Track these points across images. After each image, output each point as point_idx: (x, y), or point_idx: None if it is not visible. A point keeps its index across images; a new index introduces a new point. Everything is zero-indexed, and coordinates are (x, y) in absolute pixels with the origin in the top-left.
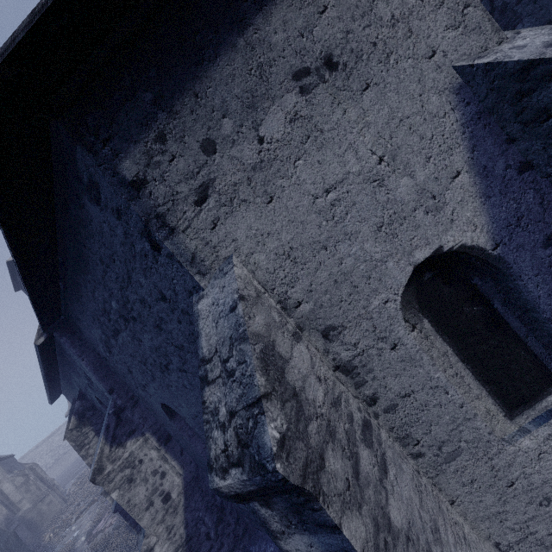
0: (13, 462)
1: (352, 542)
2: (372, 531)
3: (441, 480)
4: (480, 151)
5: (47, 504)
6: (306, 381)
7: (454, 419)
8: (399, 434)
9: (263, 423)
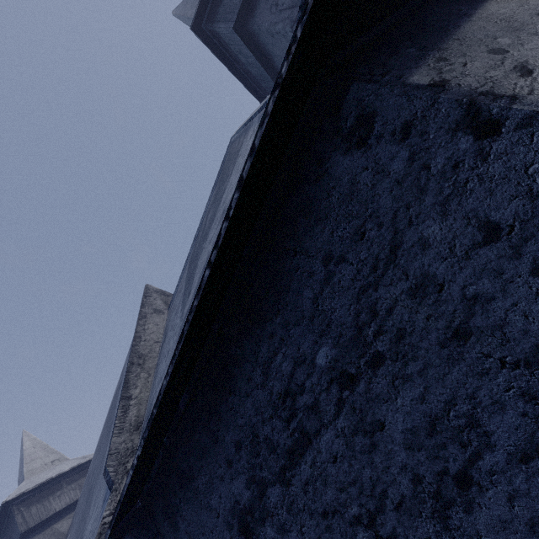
0: None
1: None
2: None
3: None
4: None
5: None
6: None
7: None
8: None
9: None
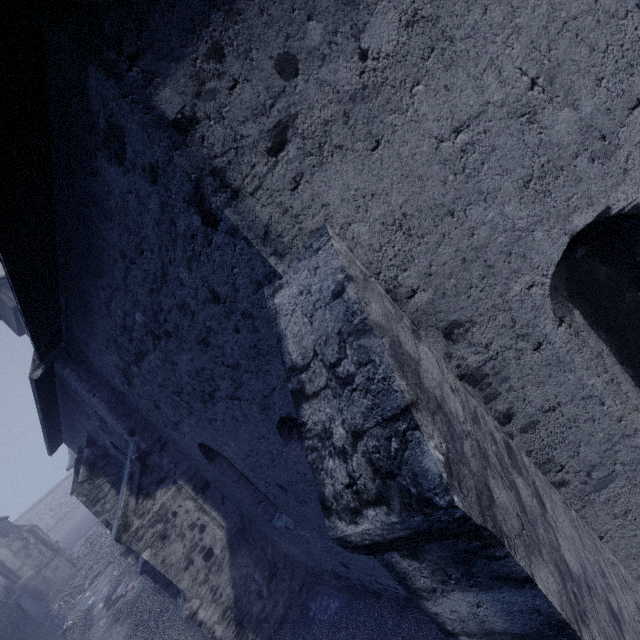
0: (7, 525)
1: (549, 598)
2: (559, 581)
3: (587, 513)
4: None
5: (53, 570)
6: (443, 390)
7: (609, 437)
8: (539, 459)
9: (419, 442)
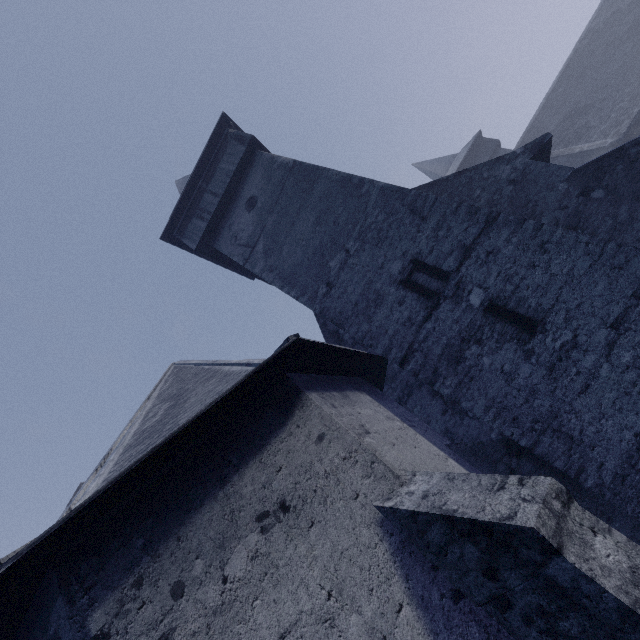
0: None
1: None
2: None
3: None
4: (414, 579)
5: None
6: None
7: None
8: None
9: None
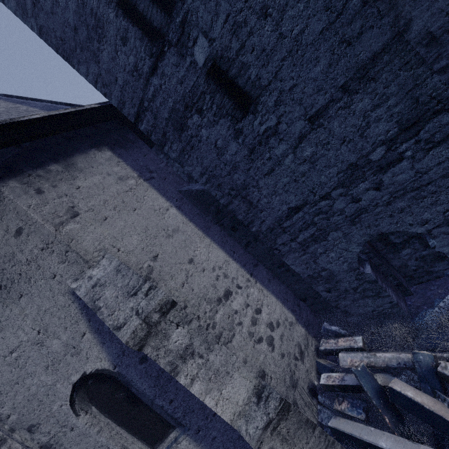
0: None
1: None
2: None
3: None
4: (94, 321)
5: None
6: None
7: None
8: None
9: None
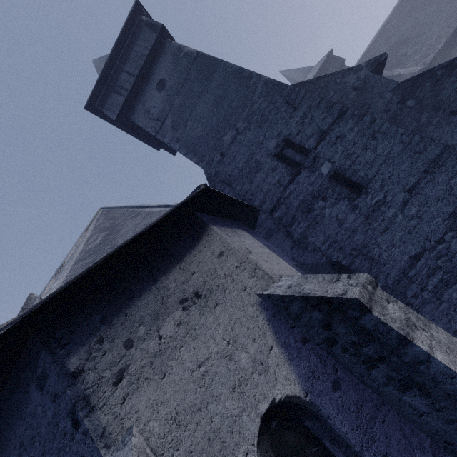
0: None
1: None
2: None
3: None
4: (280, 333)
5: None
6: None
7: None
8: None
9: None
